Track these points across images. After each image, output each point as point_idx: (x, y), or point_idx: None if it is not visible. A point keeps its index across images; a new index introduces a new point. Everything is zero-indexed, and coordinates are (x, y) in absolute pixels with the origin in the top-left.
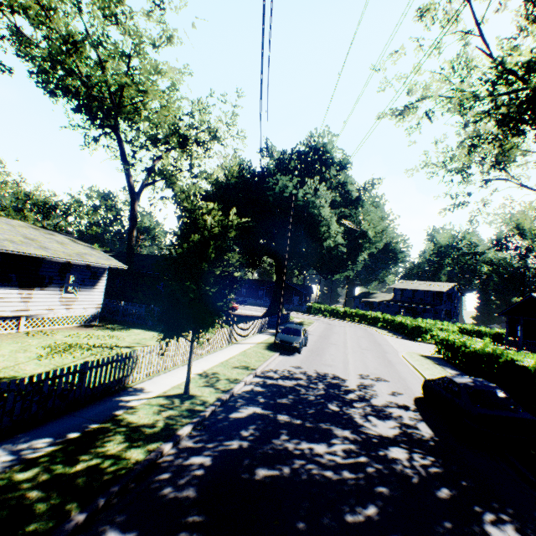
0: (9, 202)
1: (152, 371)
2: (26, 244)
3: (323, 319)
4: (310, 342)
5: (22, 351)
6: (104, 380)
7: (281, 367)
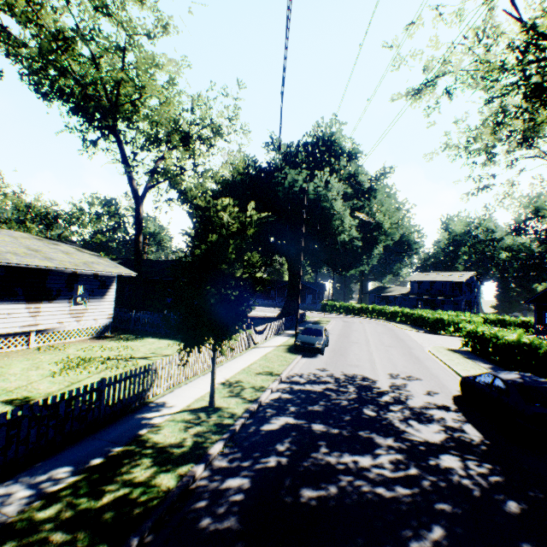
0: (10, 214)
1: (172, 383)
2: (30, 256)
3: (339, 317)
4: (331, 342)
5: (34, 368)
6: (123, 397)
7: (306, 370)
